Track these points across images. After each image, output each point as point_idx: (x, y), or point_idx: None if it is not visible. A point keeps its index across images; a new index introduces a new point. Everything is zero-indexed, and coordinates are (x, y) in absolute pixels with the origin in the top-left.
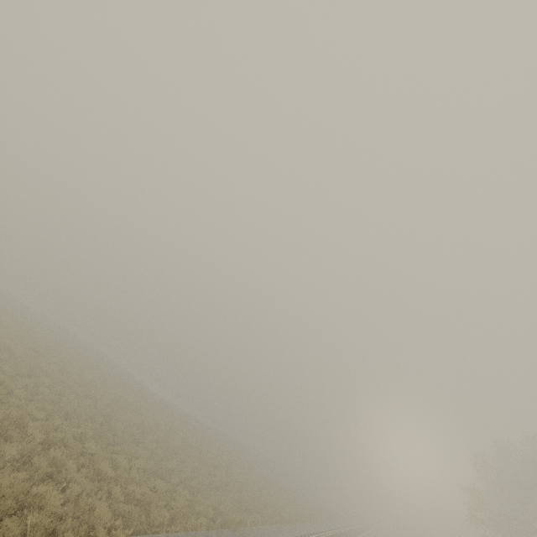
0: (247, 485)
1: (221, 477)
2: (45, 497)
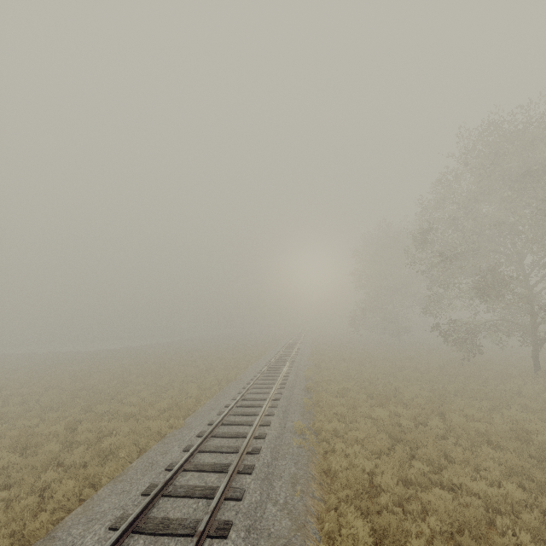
0: (223, 356)
1: (203, 364)
2: (115, 443)
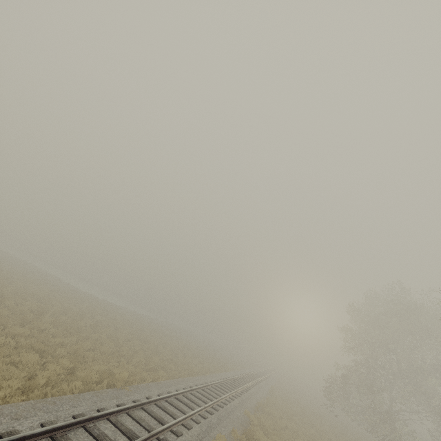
0: (163, 351)
1: (133, 348)
2: None
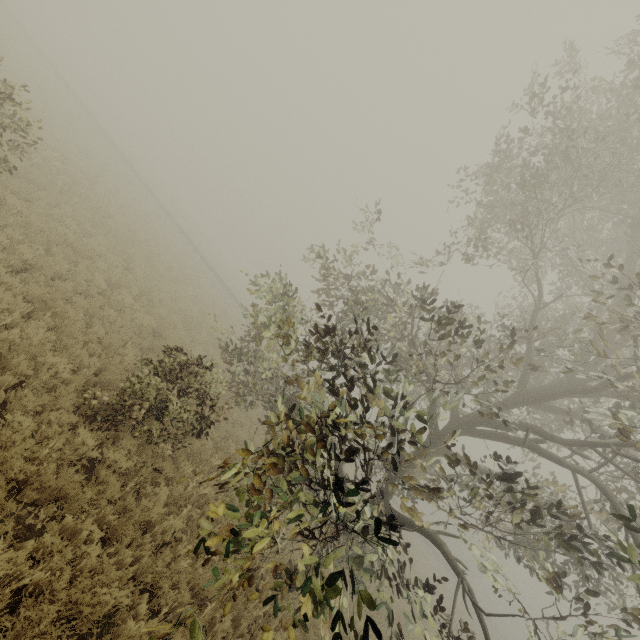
0: None
1: None
2: None
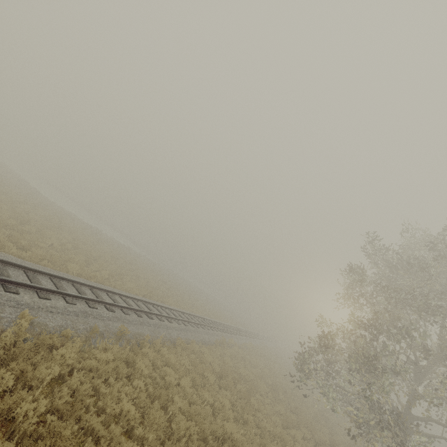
0: (47, 241)
1: None
2: None
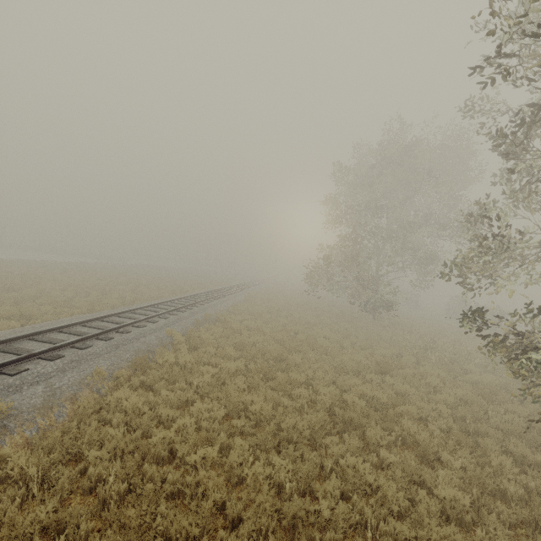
0: (56, 295)
1: None
2: None
